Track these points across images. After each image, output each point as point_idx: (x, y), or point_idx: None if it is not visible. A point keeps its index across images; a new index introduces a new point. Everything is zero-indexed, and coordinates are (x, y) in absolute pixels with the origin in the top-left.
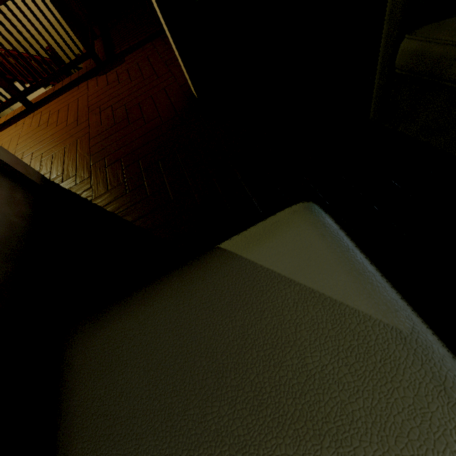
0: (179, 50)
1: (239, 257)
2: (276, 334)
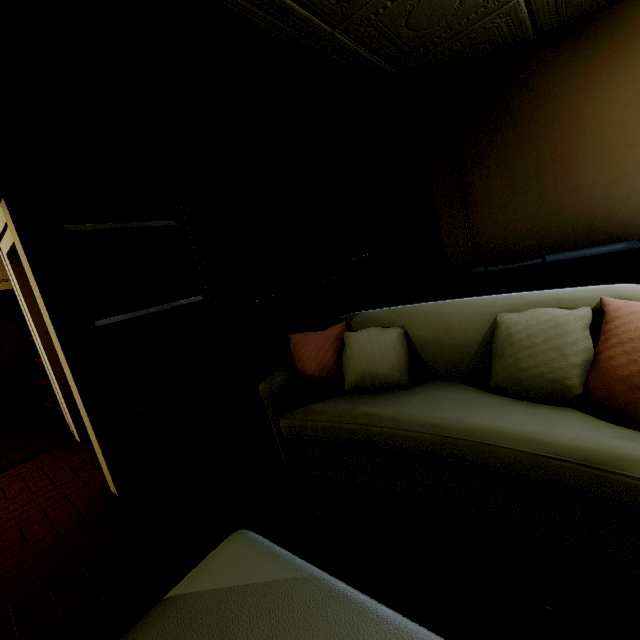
0: (105, 451)
1: (183, 595)
2: (222, 635)
